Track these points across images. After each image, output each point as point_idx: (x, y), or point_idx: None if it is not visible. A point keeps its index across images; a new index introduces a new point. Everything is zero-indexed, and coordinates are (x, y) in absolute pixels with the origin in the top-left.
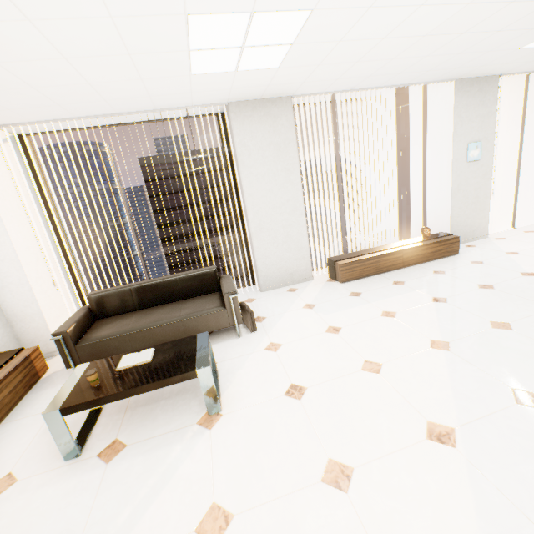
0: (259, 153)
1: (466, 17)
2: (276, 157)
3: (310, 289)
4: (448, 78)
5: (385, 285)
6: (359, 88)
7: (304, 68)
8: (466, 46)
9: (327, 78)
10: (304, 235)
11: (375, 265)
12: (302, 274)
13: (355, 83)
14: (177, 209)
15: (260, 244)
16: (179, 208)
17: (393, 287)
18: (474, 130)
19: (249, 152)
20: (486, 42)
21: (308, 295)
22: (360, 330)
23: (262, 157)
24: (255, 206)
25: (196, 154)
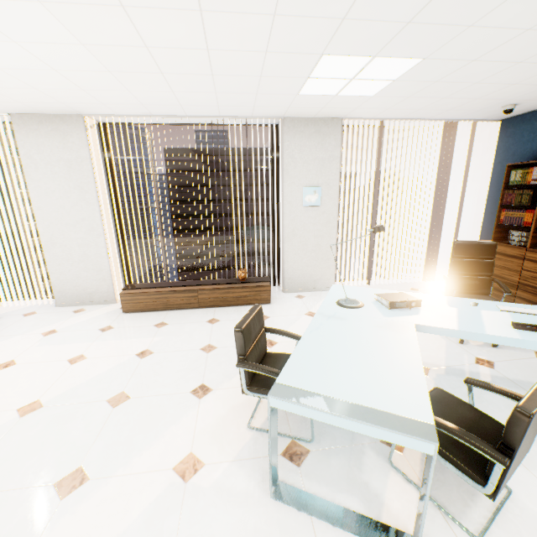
0: (49, 168)
1: (120, 57)
2: (68, 174)
3: (92, 313)
4: (269, 114)
5: (146, 325)
6: (160, 114)
7: (26, 90)
8: (206, 86)
9: (87, 102)
10: (105, 257)
11: (164, 301)
12: (104, 295)
13: (141, 109)
14: (193, 202)
15: (53, 258)
16: (195, 201)
17: (146, 328)
18: (312, 173)
19: (37, 165)
20: (227, 85)
21: (74, 320)
22: (19, 372)
23: (52, 172)
24: (46, 220)
25: (220, 152)
